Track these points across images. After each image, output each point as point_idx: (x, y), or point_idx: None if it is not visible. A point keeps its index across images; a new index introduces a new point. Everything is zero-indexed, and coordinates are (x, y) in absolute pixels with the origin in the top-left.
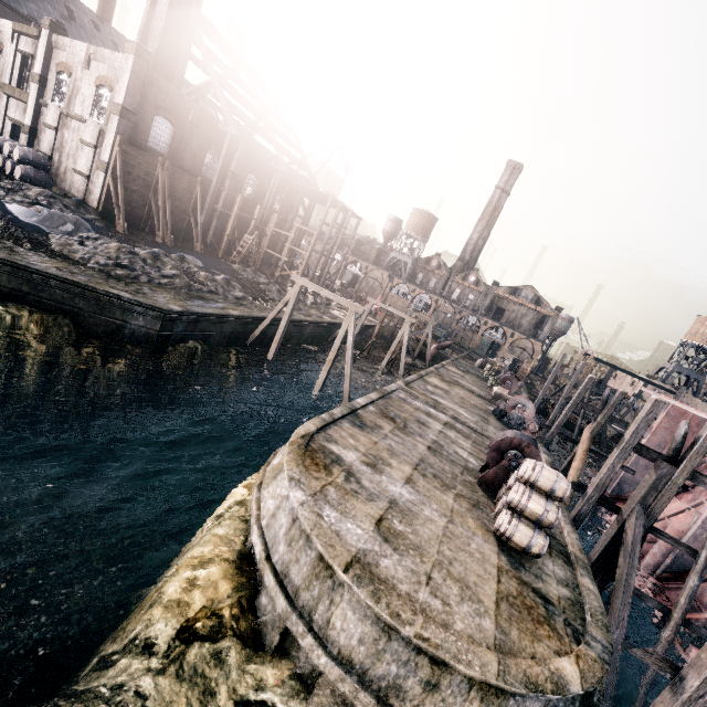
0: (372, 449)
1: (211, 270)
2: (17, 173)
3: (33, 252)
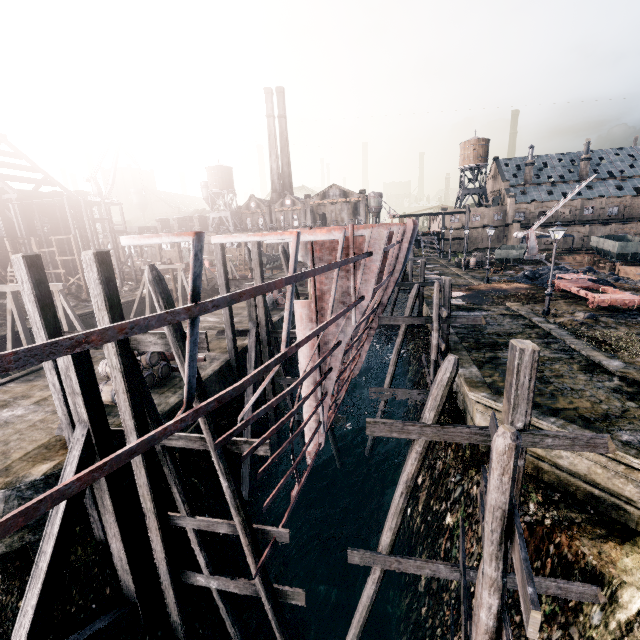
0: (23, 392)
1: None
2: None
3: None
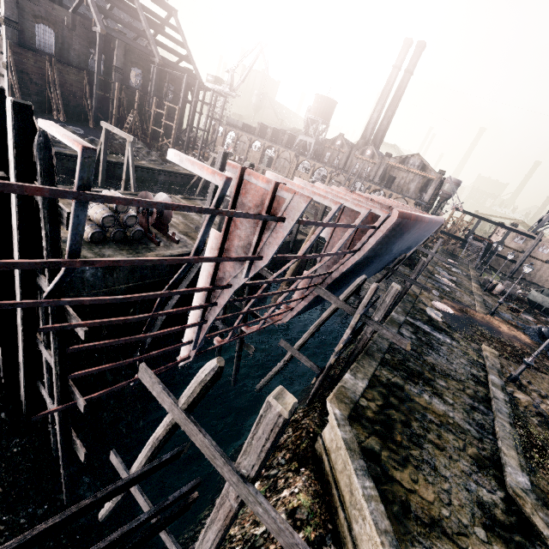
0: None
1: (88, 135)
2: None
3: None
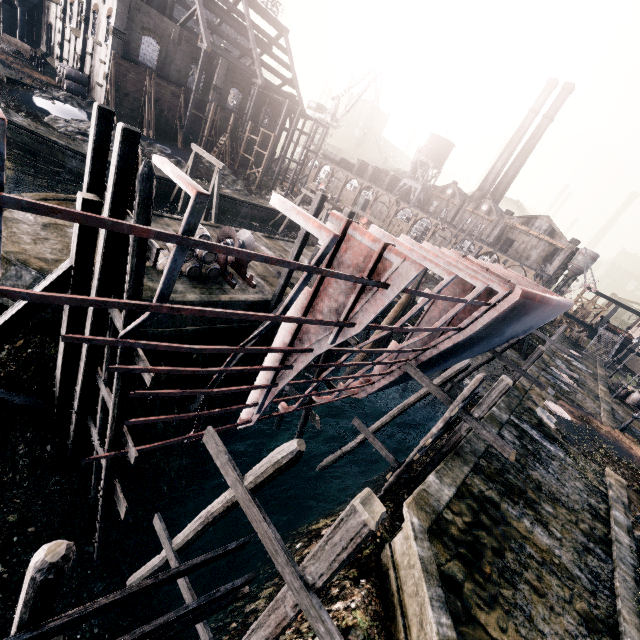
0: None
1: (174, 156)
2: (65, 87)
3: (24, 117)
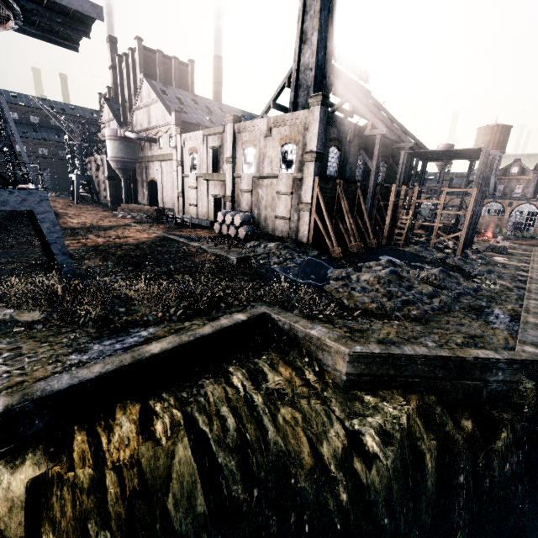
0: None
1: (412, 264)
2: (240, 234)
3: (357, 321)
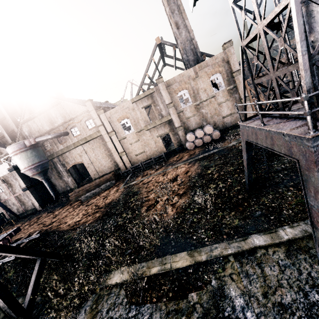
0: None
1: None
2: (216, 136)
3: None
